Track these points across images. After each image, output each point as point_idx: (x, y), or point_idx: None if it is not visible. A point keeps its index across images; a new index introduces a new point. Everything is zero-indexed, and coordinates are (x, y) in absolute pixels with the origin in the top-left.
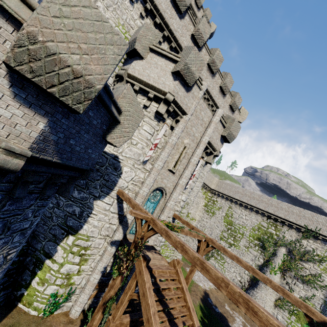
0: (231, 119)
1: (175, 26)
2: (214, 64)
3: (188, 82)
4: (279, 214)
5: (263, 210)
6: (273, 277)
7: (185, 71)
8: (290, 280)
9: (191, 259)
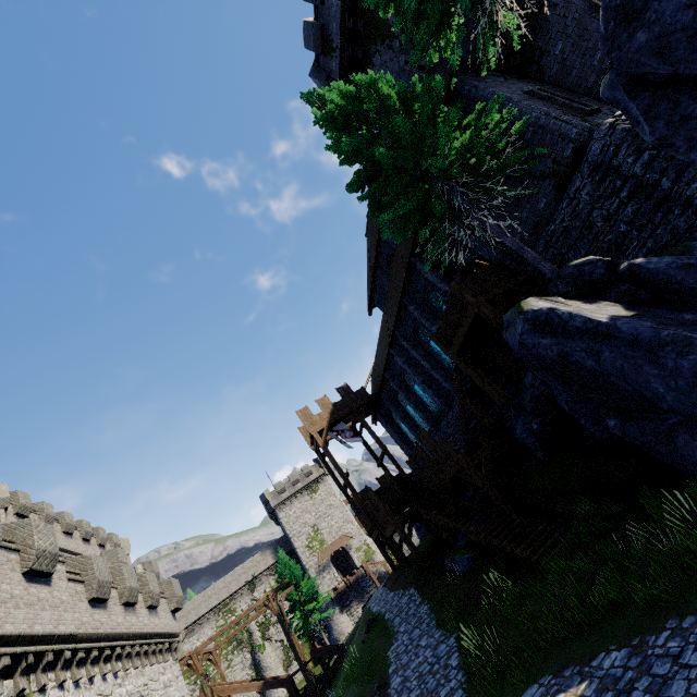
0: (148, 564)
1: None
2: (88, 533)
3: None
4: (224, 596)
5: (208, 611)
6: (266, 652)
7: None
8: (276, 635)
9: (228, 628)
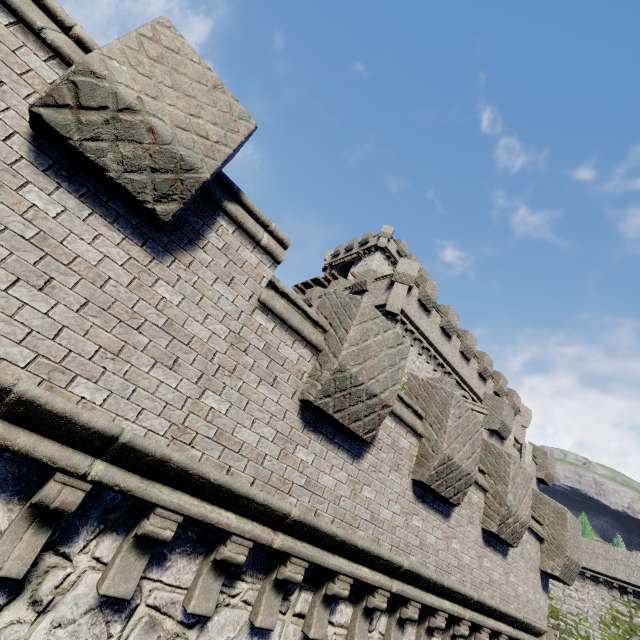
0: (540, 452)
1: (446, 351)
2: (486, 371)
3: (504, 436)
4: (639, 582)
5: (605, 574)
6: None
7: (502, 428)
8: None
9: None
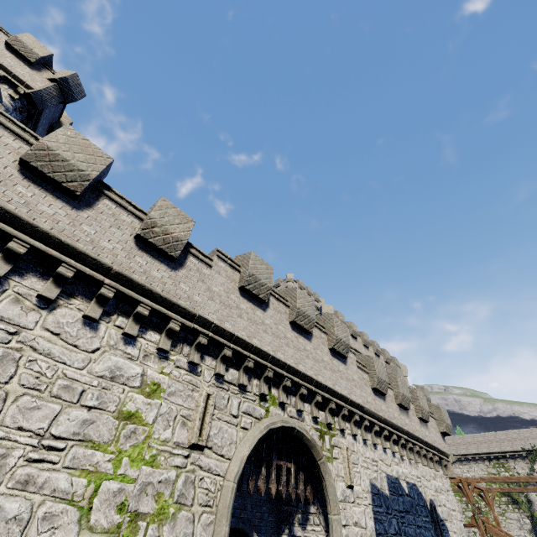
0: (420, 388)
1: (357, 347)
2: (378, 351)
3: None
4: (494, 449)
5: (478, 453)
6: None
7: None
8: None
9: (502, 480)
